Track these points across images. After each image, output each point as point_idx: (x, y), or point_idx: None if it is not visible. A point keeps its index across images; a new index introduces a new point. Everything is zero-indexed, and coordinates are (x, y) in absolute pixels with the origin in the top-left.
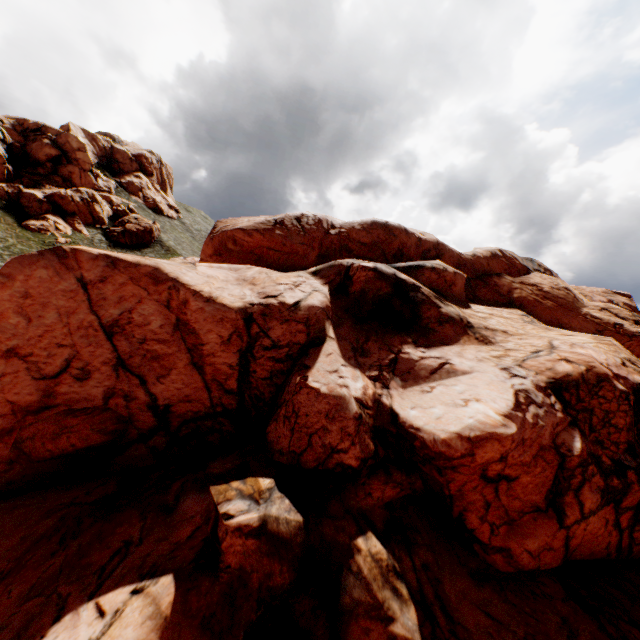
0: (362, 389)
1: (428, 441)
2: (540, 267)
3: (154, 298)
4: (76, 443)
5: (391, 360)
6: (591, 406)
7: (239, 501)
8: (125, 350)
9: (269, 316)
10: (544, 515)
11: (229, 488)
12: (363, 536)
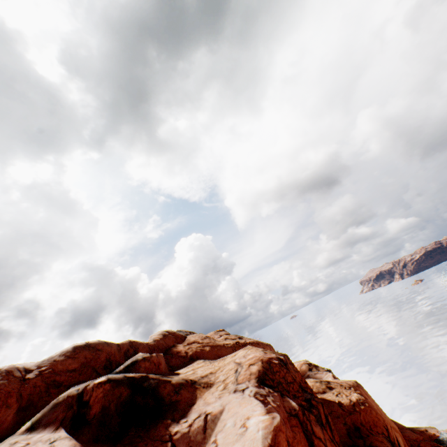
0: None
1: None
2: (187, 332)
3: None
4: None
5: None
6: (278, 379)
7: None
8: None
9: None
10: None
11: None
12: None
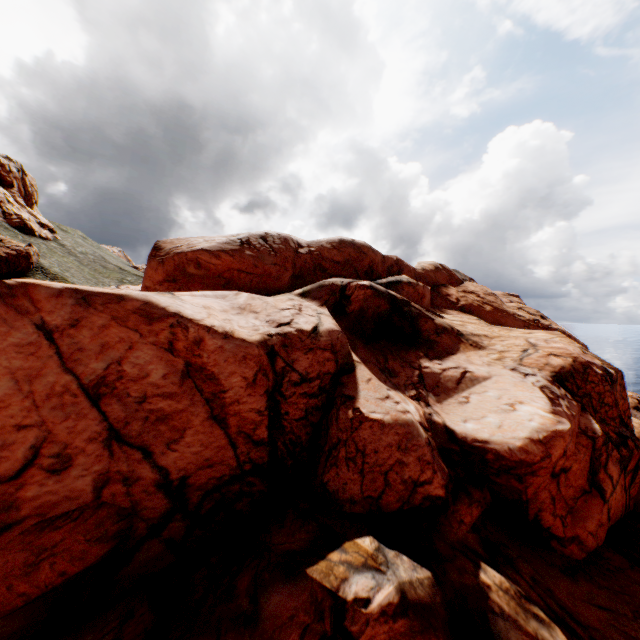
0: (417, 411)
1: (503, 451)
2: (466, 277)
3: (149, 341)
4: (67, 569)
5: (419, 376)
6: (588, 391)
7: (358, 577)
8: (118, 416)
9: (290, 347)
10: (590, 495)
11: (332, 564)
12: (481, 569)
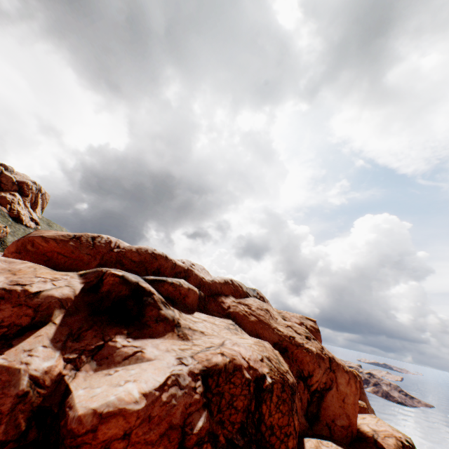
0: (47, 368)
1: (70, 418)
2: (258, 294)
3: None
4: None
5: (98, 346)
6: (224, 390)
7: None
8: None
9: (7, 299)
10: None
11: None
12: None
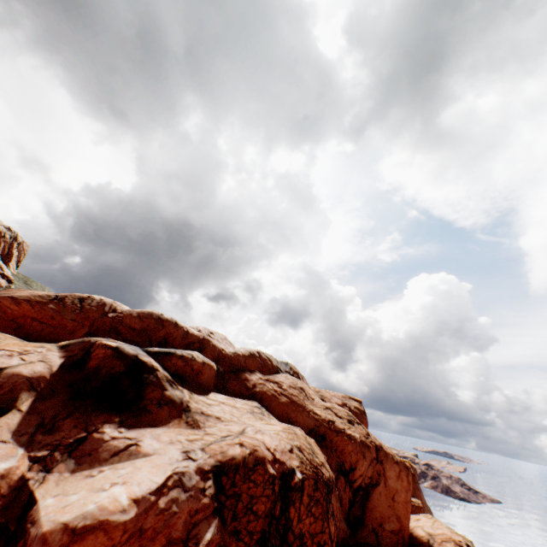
0: (4, 470)
1: (31, 538)
2: (291, 369)
3: None
4: None
5: (78, 439)
6: (241, 490)
7: None
8: None
9: None
10: None
11: None
12: None
